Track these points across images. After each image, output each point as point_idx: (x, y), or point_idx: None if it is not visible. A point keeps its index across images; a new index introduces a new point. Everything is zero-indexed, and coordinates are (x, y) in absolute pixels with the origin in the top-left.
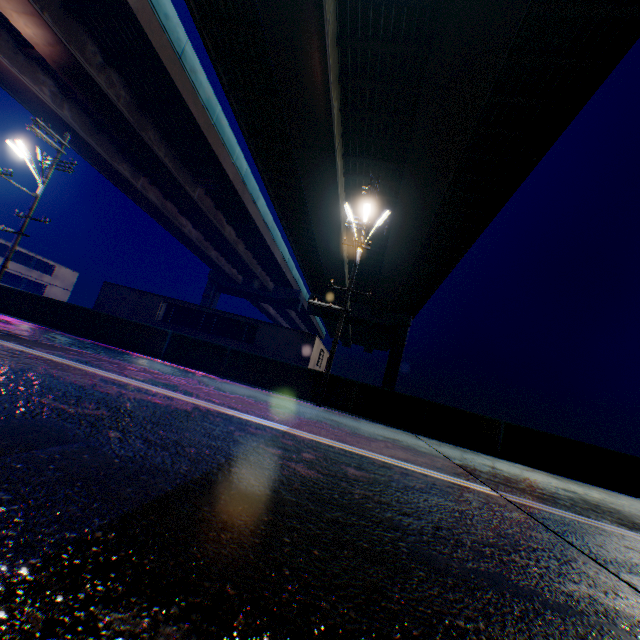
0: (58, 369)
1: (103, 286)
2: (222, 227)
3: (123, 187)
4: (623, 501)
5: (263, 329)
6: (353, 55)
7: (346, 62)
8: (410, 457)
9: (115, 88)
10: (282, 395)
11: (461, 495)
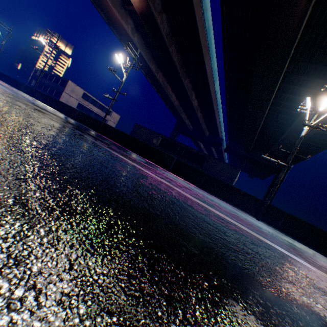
0: (176, 193)
1: (134, 125)
2: (192, 100)
3: (150, 77)
4: None
5: (209, 160)
6: None
7: None
8: None
9: (163, 24)
10: (234, 207)
11: None
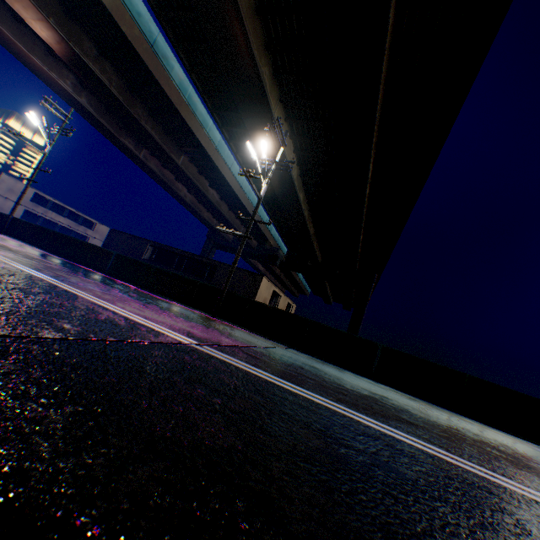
0: None
1: (110, 232)
2: (205, 189)
3: (131, 158)
4: (466, 424)
5: (221, 269)
6: (274, 24)
7: (270, 31)
8: (173, 323)
9: (108, 74)
10: (187, 307)
11: (98, 317)
